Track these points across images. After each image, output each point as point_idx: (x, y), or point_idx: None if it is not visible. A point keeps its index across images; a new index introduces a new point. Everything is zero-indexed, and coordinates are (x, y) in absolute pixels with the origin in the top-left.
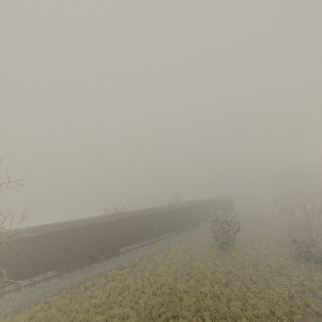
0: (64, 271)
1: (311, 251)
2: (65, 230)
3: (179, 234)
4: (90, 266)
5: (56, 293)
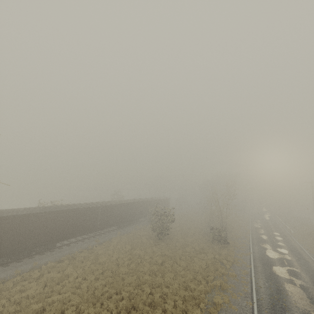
0: None
1: (222, 235)
2: None
3: (120, 229)
4: (18, 262)
5: None
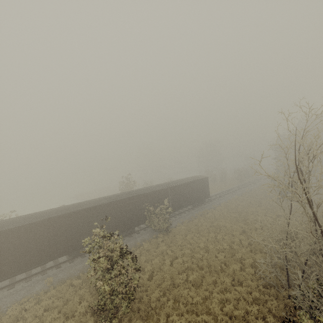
0: None
1: None
2: None
3: (78, 259)
4: None
5: None
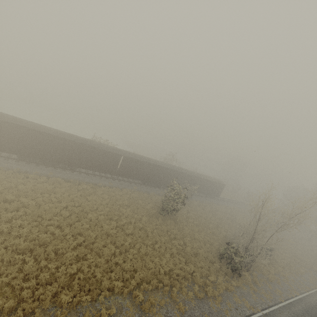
0: (23, 160)
1: (234, 259)
2: (27, 127)
3: (143, 186)
4: (45, 167)
5: (5, 169)
